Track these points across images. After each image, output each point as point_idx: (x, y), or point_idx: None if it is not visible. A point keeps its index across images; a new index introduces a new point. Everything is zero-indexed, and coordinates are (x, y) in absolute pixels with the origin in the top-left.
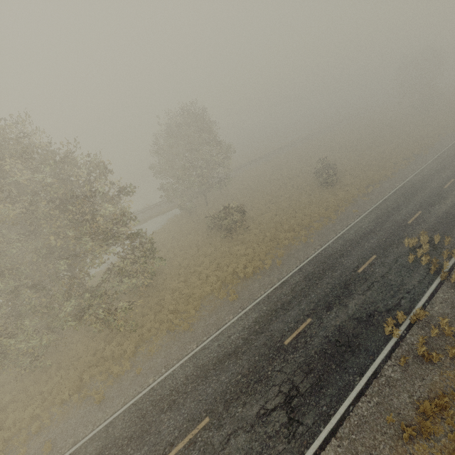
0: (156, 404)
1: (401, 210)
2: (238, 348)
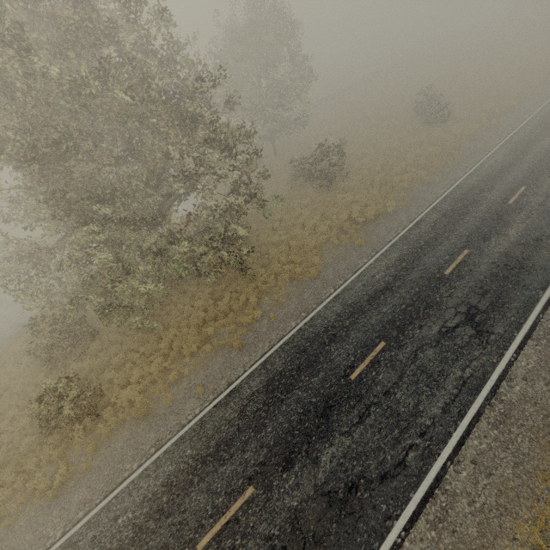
0: (314, 340)
1: (542, 141)
2: (390, 284)
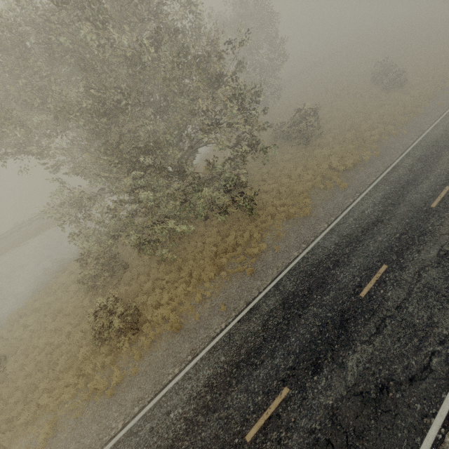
0: (318, 266)
1: None
2: (380, 218)
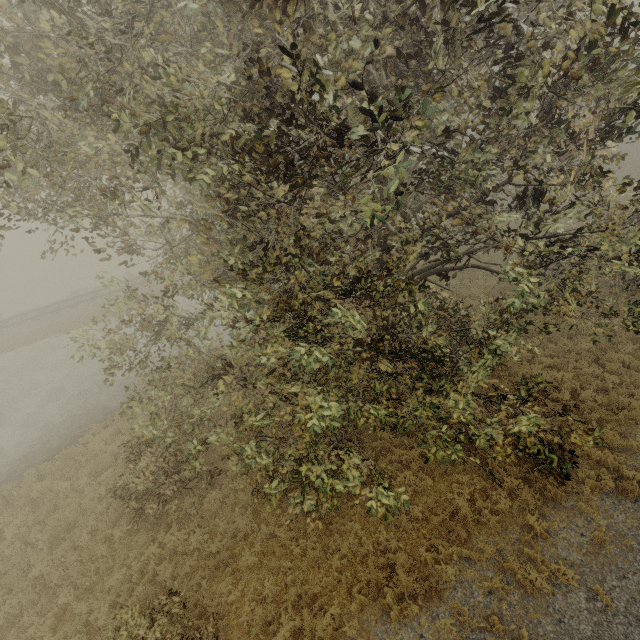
0: None
1: None
2: None
